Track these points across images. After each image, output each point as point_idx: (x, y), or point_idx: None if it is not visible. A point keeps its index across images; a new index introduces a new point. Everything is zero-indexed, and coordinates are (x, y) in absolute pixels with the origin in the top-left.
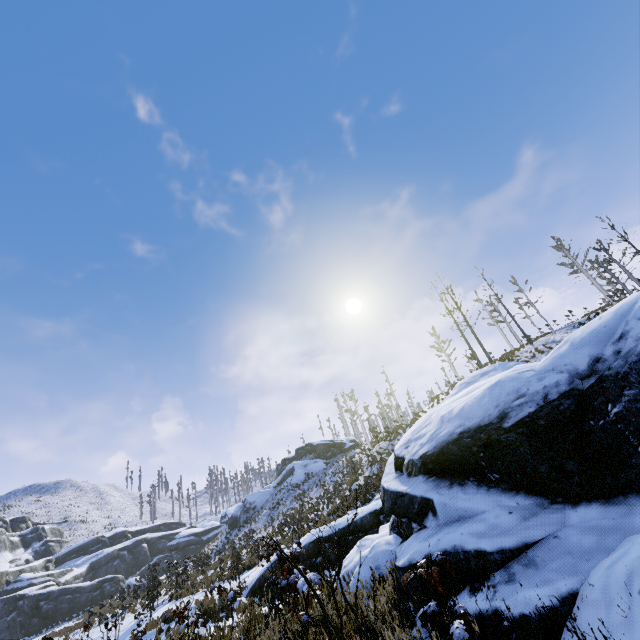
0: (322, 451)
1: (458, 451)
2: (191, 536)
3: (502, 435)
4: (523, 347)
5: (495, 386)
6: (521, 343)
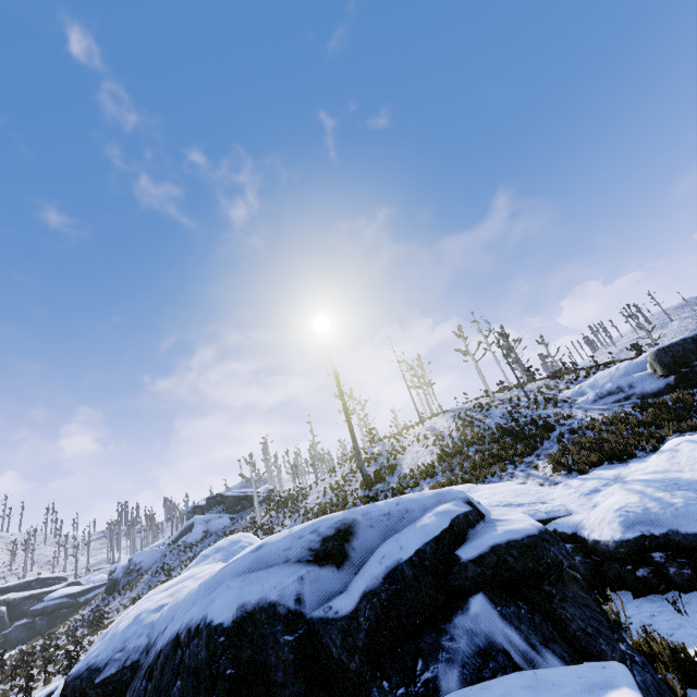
0: (231, 504)
1: (70, 692)
2: (64, 598)
3: (91, 690)
4: (418, 425)
5: (135, 619)
6: (432, 411)
